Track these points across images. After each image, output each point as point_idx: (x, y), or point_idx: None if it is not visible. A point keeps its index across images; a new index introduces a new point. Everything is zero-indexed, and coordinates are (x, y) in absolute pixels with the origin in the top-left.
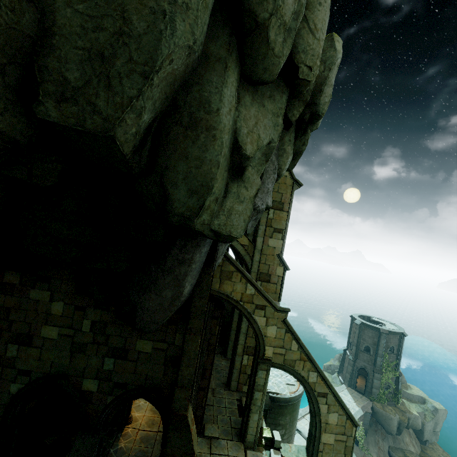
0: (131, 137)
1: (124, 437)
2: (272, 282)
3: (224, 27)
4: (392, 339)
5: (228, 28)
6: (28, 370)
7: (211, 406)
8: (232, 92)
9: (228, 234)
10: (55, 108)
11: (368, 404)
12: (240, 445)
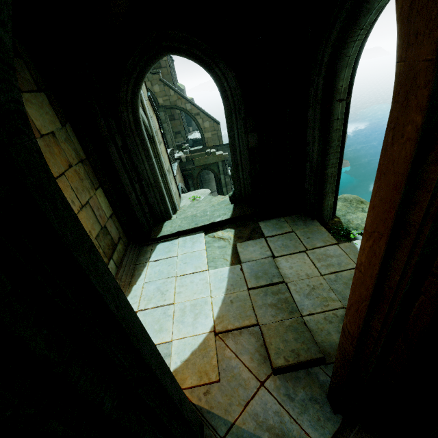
0: None
1: None
2: (163, 67)
3: None
4: None
5: None
6: None
7: None
8: None
9: None
10: None
11: None
12: None
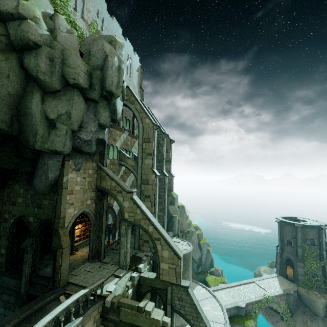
0: (0, 123)
1: None
2: (150, 184)
3: (31, 81)
4: (309, 232)
5: (32, 81)
6: (15, 215)
7: (117, 254)
8: (38, 100)
9: (54, 150)
10: None
11: (292, 288)
12: (117, 267)
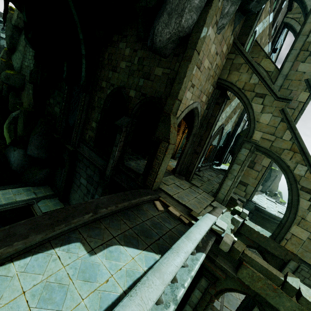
0: None
1: None
2: (289, 107)
3: None
4: None
5: None
6: (113, 84)
7: (203, 181)
8: None
9: None
10: None
11: None
12: (212, 197)
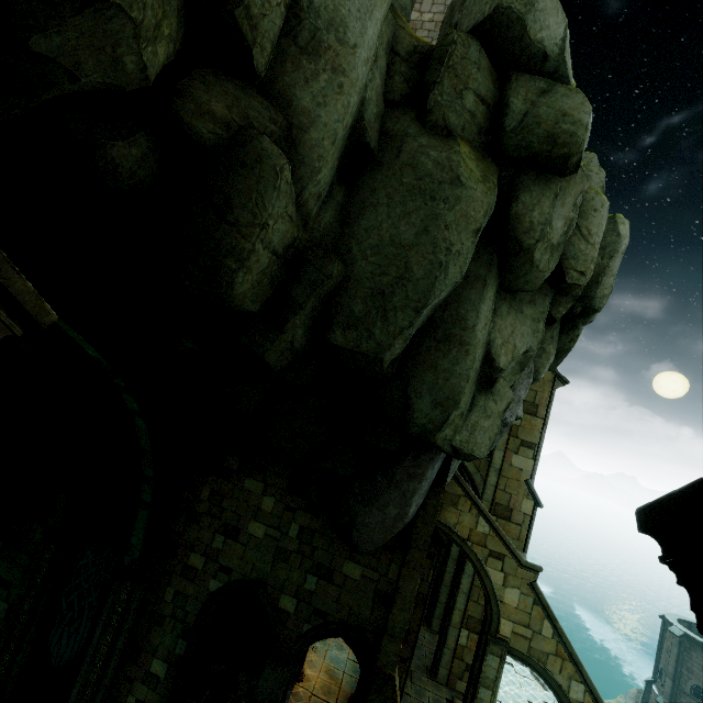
0: (394, 356)
1: (295, 697)
2: (514, 521)
3: (486, 247)
4: None
5: (490, 248)
6: (230, 568)
7: (407, 695)
8: (489, 306)
9: (470, 453)
10: (341, 334)
11: None
12: None
